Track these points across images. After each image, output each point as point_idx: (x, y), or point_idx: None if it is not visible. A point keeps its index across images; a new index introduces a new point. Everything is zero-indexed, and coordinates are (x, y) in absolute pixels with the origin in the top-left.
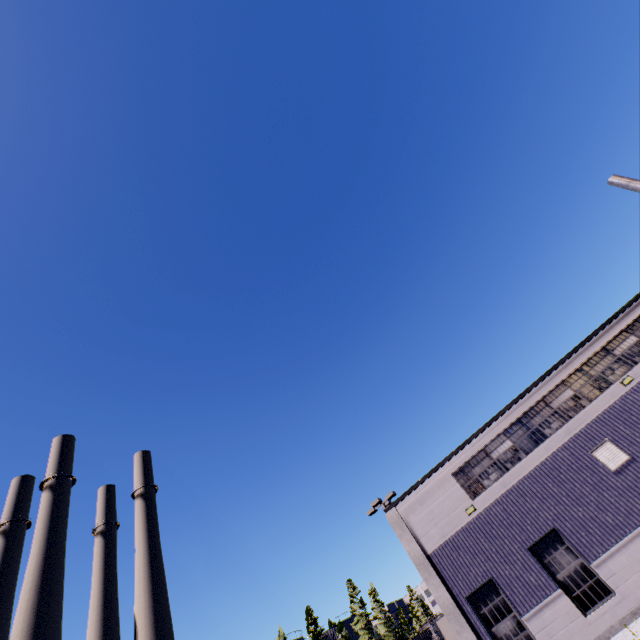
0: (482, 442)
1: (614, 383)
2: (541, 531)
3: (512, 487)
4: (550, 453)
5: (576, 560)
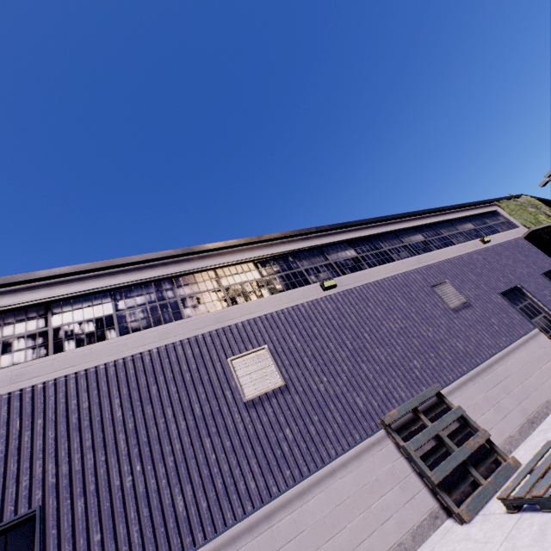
0: (56, 289)
1: (314, 284)
2: None
3: (29, 388)
4: (165, 343)
5: None
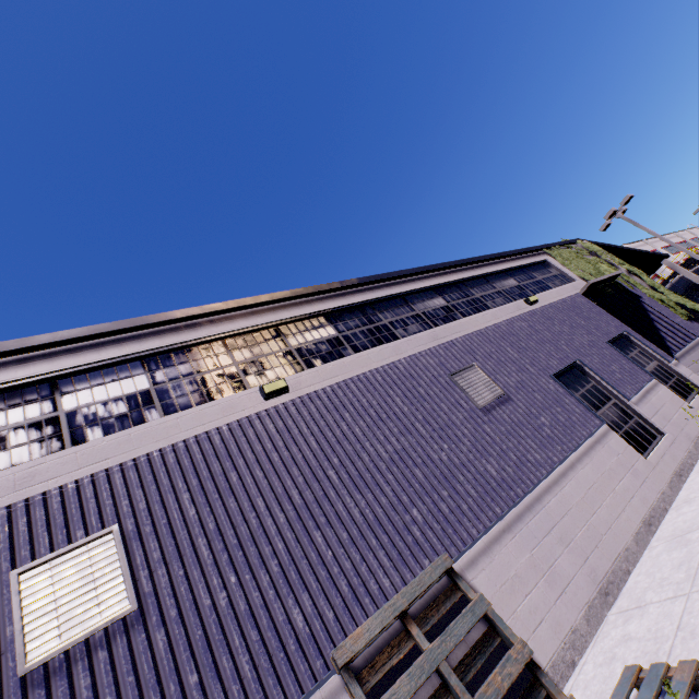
0: None
1: (250, 389)
2: None
3: None
4: None
5: None
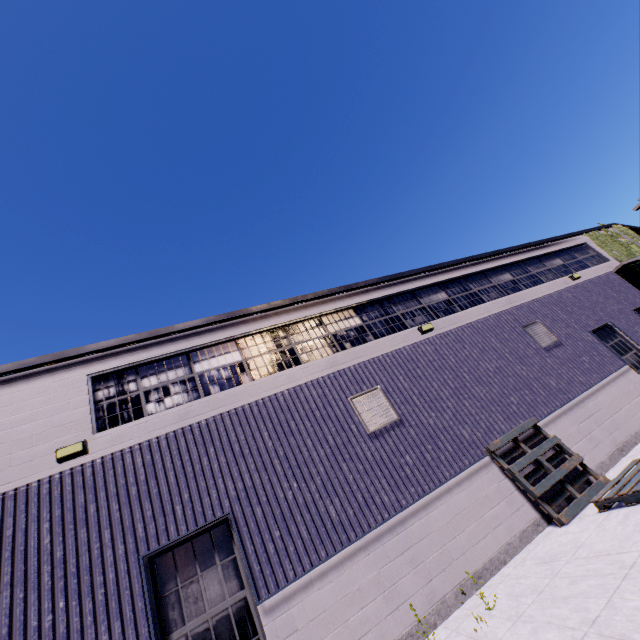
0: (193, 341)
1: (411, 328)
2: (200, 519)
3: (196, 424)
4: (293, 386)
5: (236, 593)
